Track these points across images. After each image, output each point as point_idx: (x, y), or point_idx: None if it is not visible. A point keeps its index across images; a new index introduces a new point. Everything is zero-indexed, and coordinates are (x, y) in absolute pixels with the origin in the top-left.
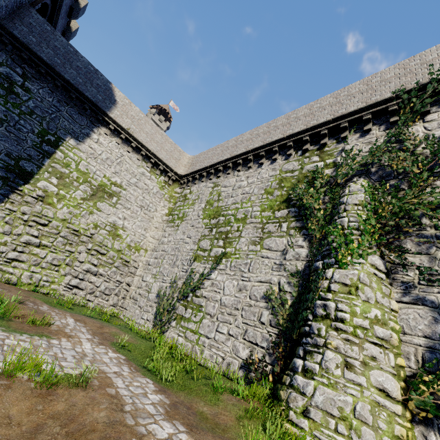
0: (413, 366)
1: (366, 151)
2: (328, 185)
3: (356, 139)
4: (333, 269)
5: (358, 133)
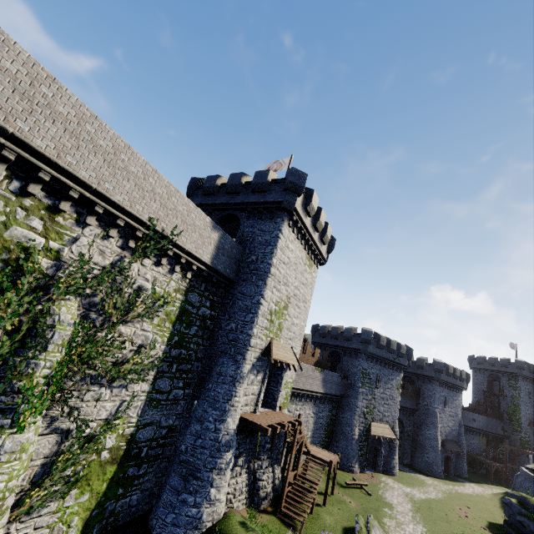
0: (25, 484)
1: (96, 263)
2: (38, 291)
3: (96, 237)
4: (7, 434)
5: (102, 228)
